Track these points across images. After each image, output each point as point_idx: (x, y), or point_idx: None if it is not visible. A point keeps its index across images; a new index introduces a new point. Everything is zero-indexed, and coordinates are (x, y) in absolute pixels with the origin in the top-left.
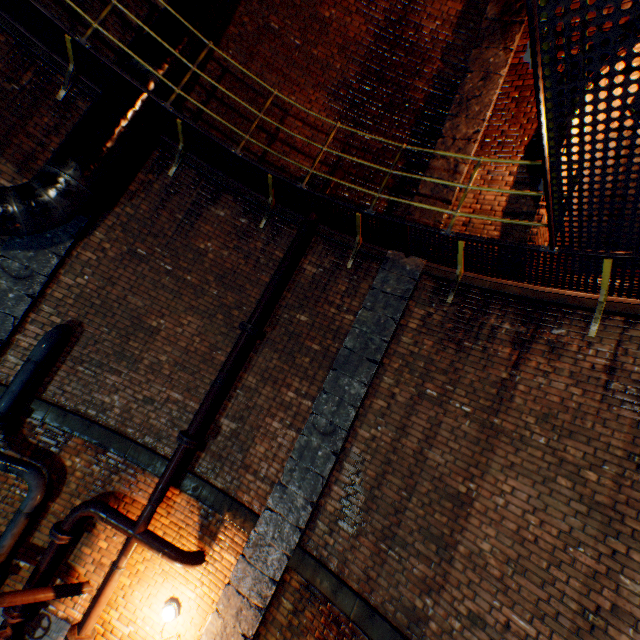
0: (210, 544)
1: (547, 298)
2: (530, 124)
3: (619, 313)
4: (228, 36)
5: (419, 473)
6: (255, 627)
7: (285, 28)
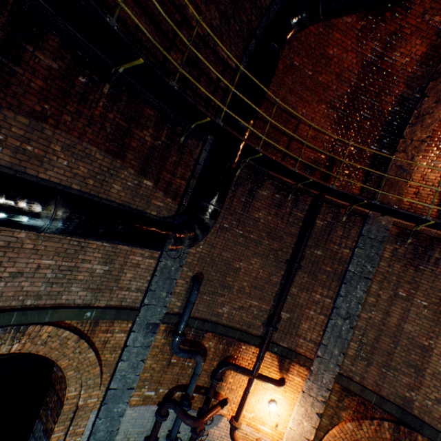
0: (286, 374)
1: None
2: None
3: None
4: None
5: (399, 335)
6: (322, 409)
7: (302, 64)
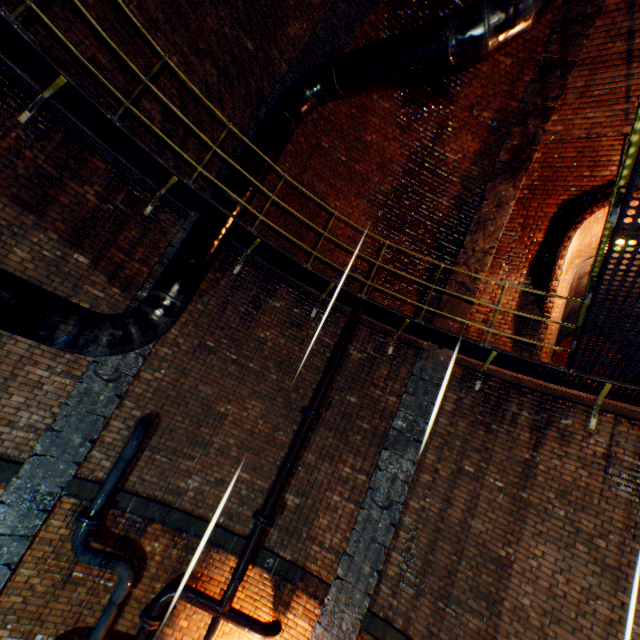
0: (284, 613)
1: (556, 393)
2: (533, 246)
3: (610, 412)
4: (286, 152)
5: (465, 539)
6: None
7: (333, 147)
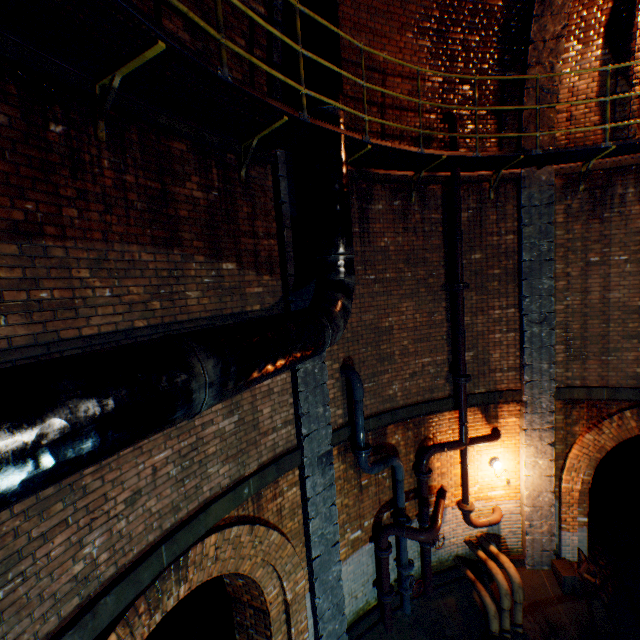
0: (496, 422)
1: None
2: (605, 4)
3: None
4: None
5: (608, 310)
6: (553, 437)
7: None
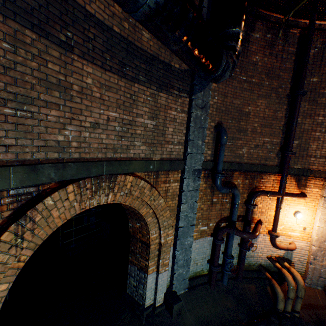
0: (304, 189)
1: None
2: None
3: None
4: None
5: None
6: None
7: None
